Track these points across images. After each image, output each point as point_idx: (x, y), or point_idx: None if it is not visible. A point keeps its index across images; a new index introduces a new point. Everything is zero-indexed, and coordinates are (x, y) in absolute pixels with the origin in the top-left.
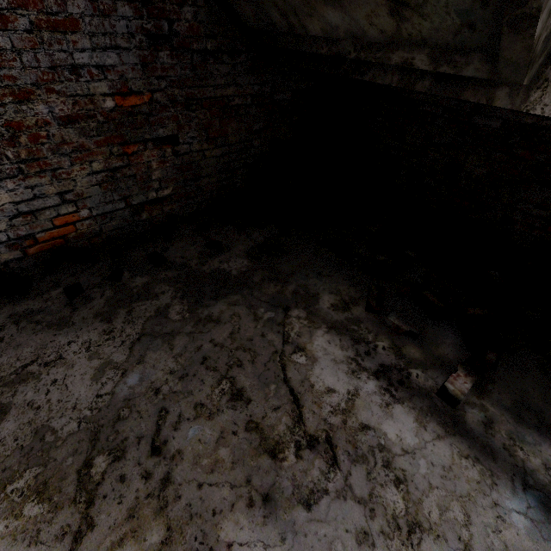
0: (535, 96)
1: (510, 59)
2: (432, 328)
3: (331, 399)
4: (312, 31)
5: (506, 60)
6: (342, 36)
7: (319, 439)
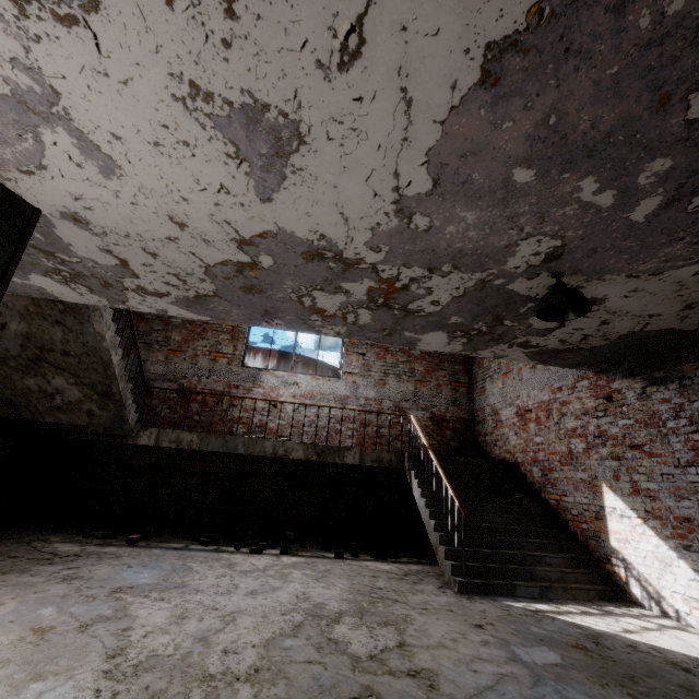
0: (139, 440)
1: (127, 429)
2: (123, 536)
3: (73, 551)
4: (48, 420)
5: (126, 429)
6: (65, 422)
7: (71, 555)
